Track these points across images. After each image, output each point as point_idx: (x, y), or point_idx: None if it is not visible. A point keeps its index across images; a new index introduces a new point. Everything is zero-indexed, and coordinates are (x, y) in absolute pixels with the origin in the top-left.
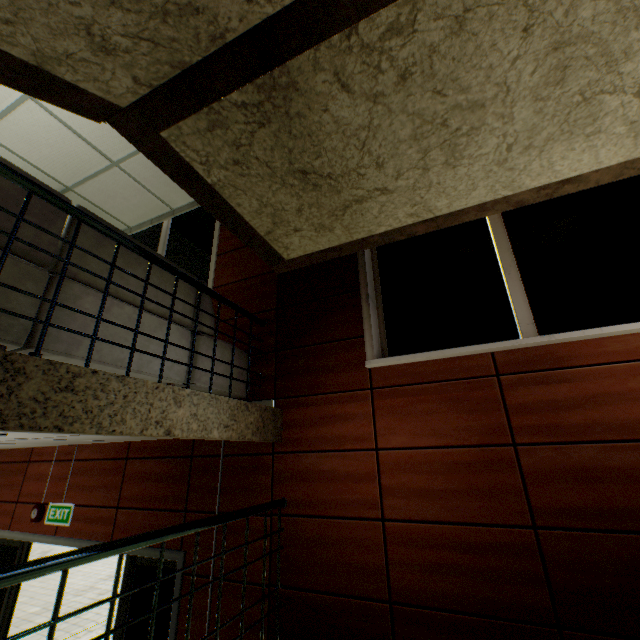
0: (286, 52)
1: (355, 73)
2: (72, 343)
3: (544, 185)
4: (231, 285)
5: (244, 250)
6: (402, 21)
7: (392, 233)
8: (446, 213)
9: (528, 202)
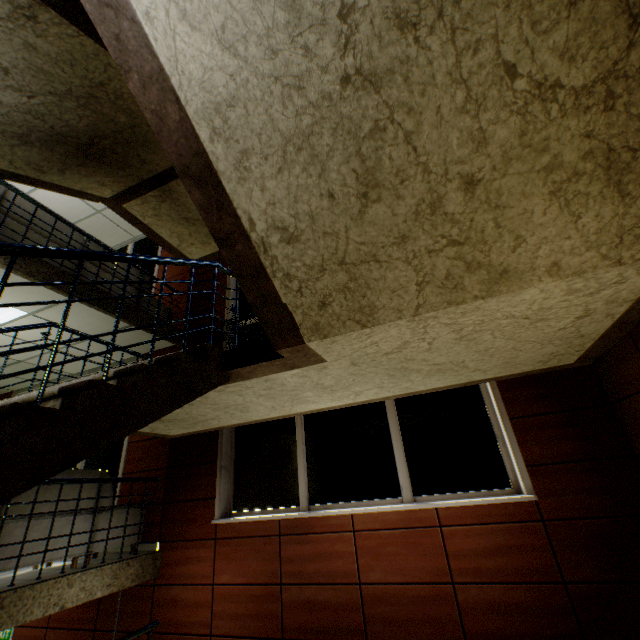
0: None
1: None
2: (7, 562)
3: (311, 410)
4: (141, 442)
5: None
6: None
7: (236, 424)
8: (263, 418)
9: (309, 413)
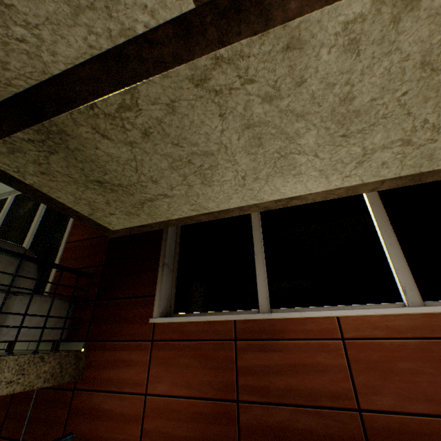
0: (48, 112)
1: (108, 129)
2: None
3: (278, 199)
4: (78, 242)
5: None
6: (128, 103)
7: (184, 219)
8: (218, 210)
9: (272, 207)
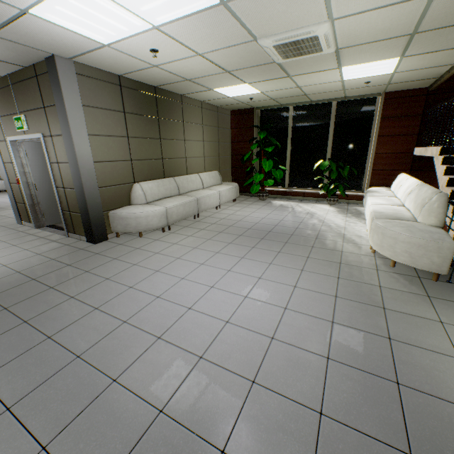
0: None
1: None
2: None
3: None
4: (385, 154)
5: (395, 137)
6: None
7: None
8: None
9: None
